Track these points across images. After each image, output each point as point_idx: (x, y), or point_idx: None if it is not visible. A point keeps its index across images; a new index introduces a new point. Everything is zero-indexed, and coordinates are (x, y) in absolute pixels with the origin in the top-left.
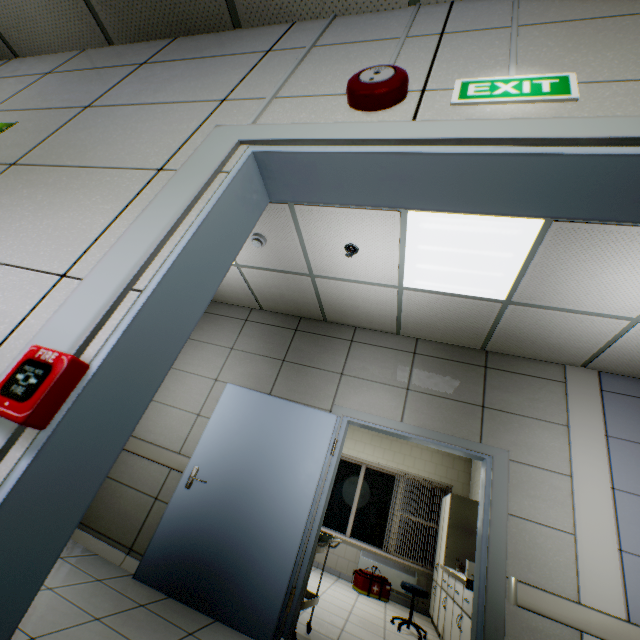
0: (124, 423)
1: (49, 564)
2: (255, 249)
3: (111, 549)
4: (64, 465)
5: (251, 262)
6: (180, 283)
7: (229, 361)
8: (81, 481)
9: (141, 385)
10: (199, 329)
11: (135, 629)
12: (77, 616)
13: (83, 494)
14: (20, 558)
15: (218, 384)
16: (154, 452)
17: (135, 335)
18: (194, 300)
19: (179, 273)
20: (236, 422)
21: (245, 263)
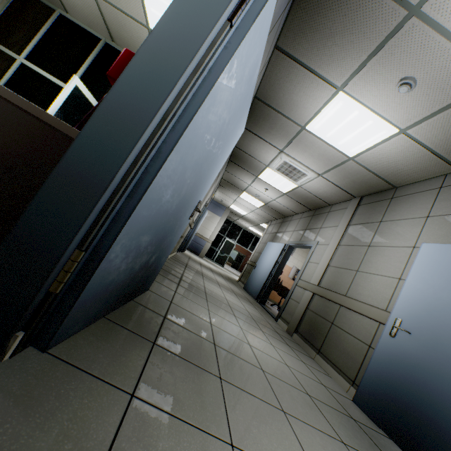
0: (160, 89)
1: (127, 153)
2: (408, 99)
3: (339, 377)
4: (126, 100)
5: (412, 118)
6: (186, 8)
7: (425, 228)
8: (138, 114)
9: (168, 69)
10: (390, 212)
11: (336, 421)
12: (294, 383)
13: (140, 122)
14: (111, 139)
15: (416, 250)
16: (363, 308)
17: (158, 38)
18: (202, 19)
19: (184, 2)
20: (438, 277)
21: (407, 123)
